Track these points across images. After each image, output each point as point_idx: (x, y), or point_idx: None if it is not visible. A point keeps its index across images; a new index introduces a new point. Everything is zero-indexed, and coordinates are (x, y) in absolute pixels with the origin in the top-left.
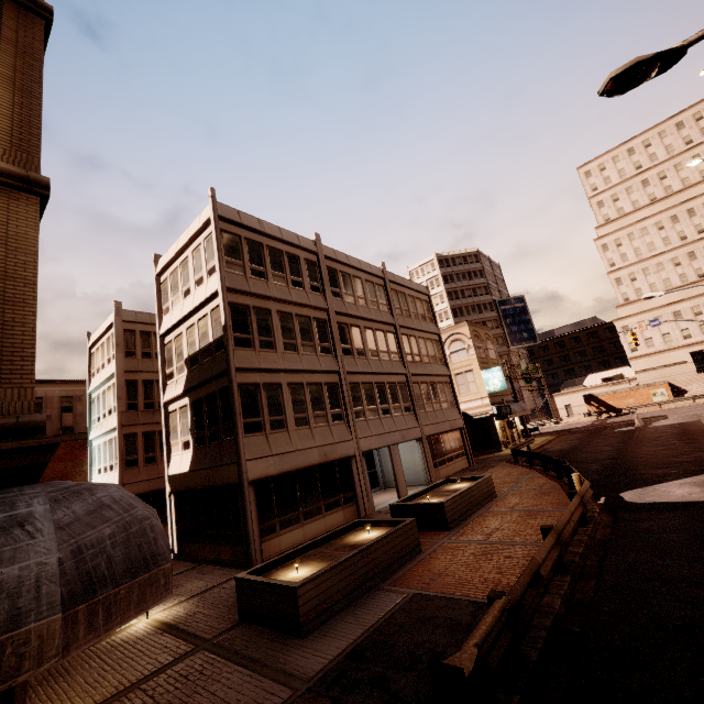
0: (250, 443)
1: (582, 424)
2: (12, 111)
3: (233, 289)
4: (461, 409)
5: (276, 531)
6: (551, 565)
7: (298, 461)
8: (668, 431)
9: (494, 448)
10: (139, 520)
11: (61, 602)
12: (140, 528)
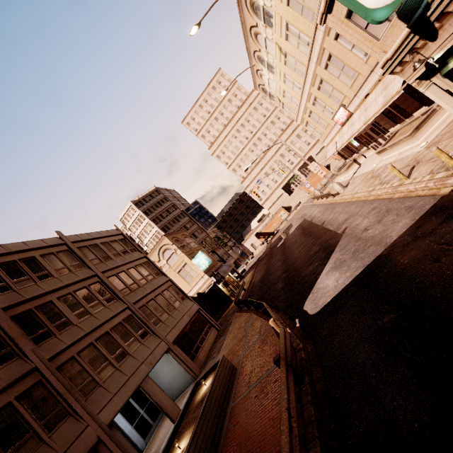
0: None
1: (262, 251)
2: None
3: None
4: (195, 292)
5: None
6: None
7: None
8: (297, 233)
9: (228, 302)
10: None
11: None
12: None
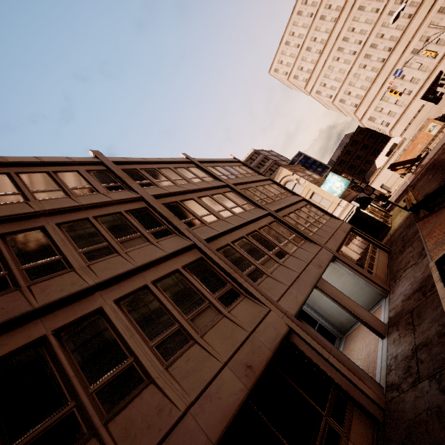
0: None
1: (408, 180)
2: None
3: None
4: None
5: None
6: None
7: (204, 430)
8: None
9: (382, 231)
10: None
11: None
12: None
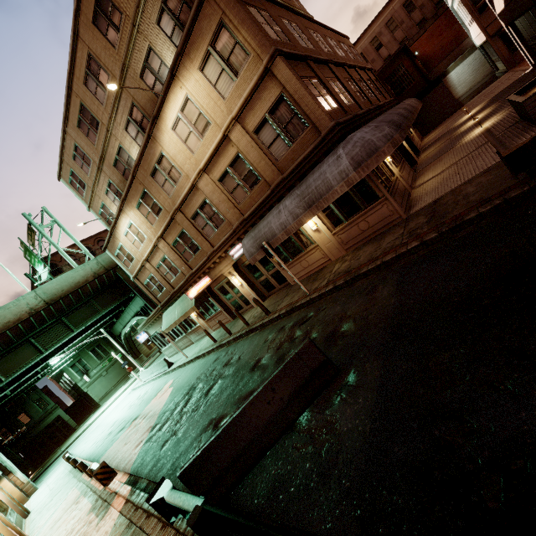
0: None
1: None
2: (249, 35)
3: None
4: None
5: None
6: None
7: None
8: None
9: None
10: (366, 142)
11: (353, 170)
12: (368, 144)
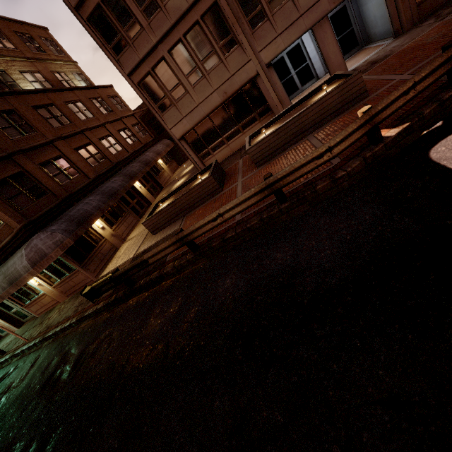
0: (168, 118)
1: None
2: None
3: (79, 3)
4: None
5: (211, 154)
6: (161, 257)
7: (204, 111)
8: None
9: None
10: (38, 249)
11: (32, 267)
12: (39, 250)
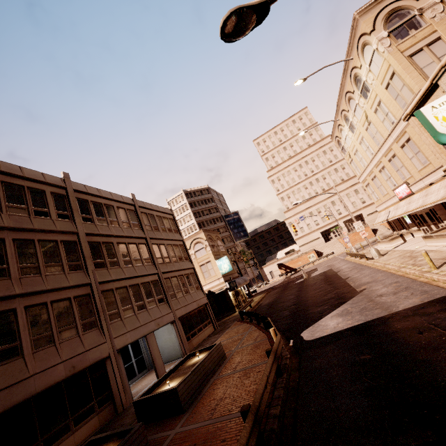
0: None
1: (279, 281)
2: None
3: None
4: (207, 289)
5: None
6: None
7: (36, 386)
8: (319, 278)
9: (231, 311)
10: None
11: None
12: None
